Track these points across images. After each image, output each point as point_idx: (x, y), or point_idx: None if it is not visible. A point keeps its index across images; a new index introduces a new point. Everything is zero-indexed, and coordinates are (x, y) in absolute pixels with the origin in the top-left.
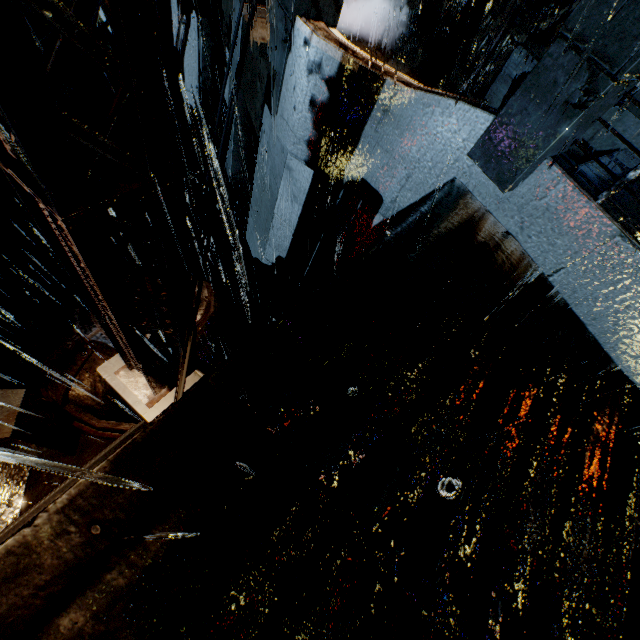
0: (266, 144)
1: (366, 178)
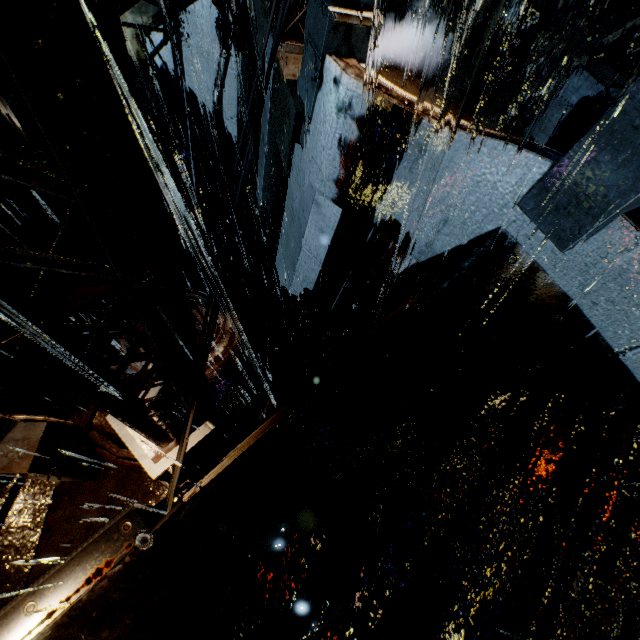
0: (296, 176)
1: (398, 219)
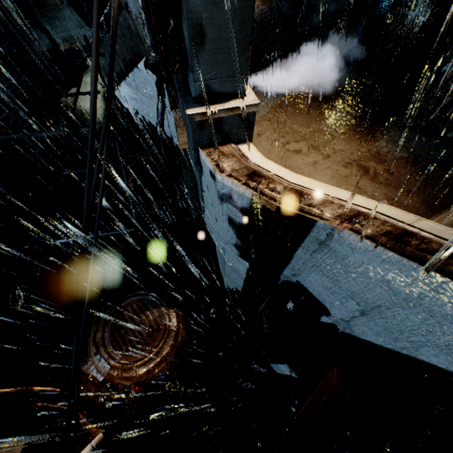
0: None
1: (306, 286)
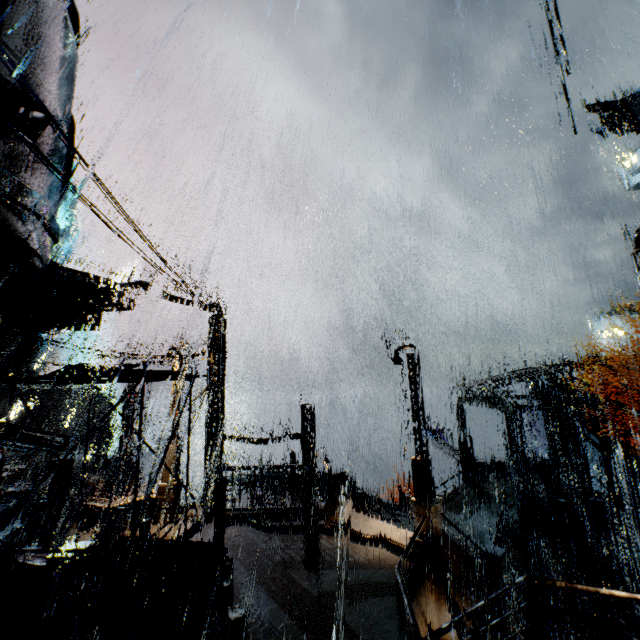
0: None
1: None
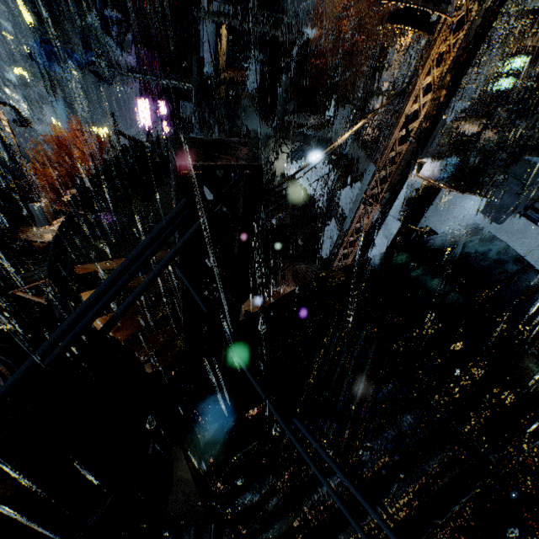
0: None
1: (429, 226)
